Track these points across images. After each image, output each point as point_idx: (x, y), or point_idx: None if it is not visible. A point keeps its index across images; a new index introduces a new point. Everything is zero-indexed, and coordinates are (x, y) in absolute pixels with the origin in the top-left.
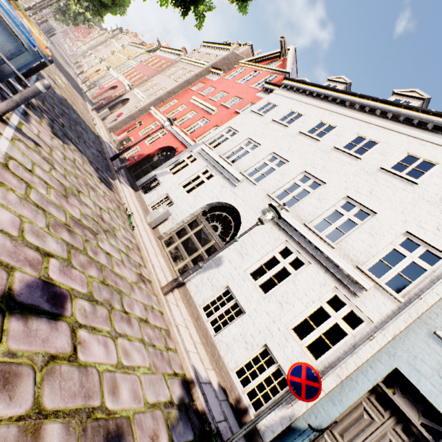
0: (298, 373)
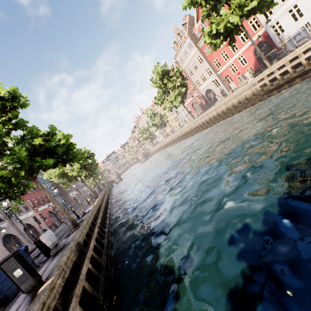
0: None
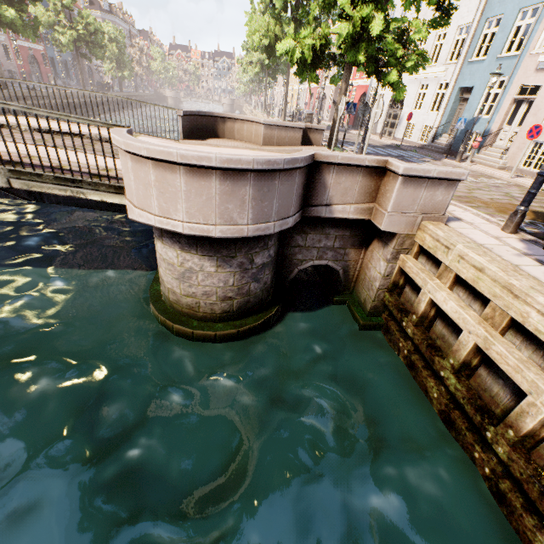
0: (408, 117)
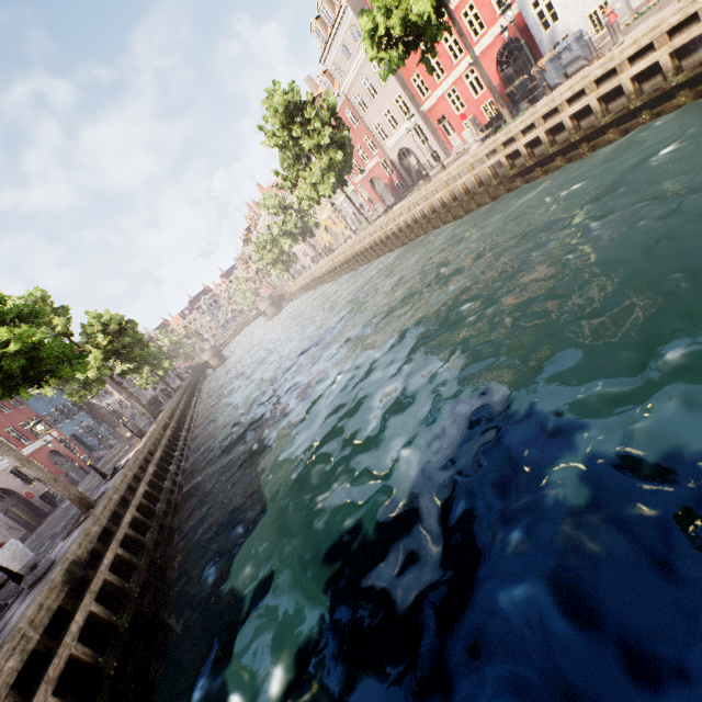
0: None
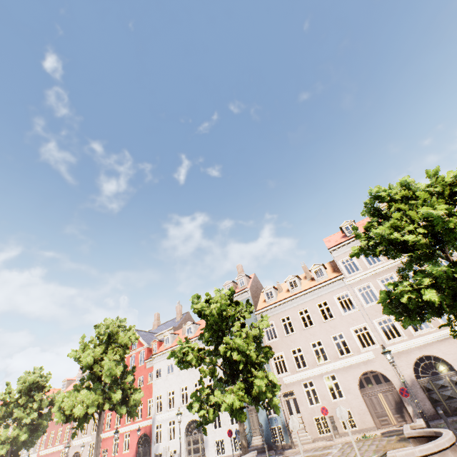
0: (229, 433)
